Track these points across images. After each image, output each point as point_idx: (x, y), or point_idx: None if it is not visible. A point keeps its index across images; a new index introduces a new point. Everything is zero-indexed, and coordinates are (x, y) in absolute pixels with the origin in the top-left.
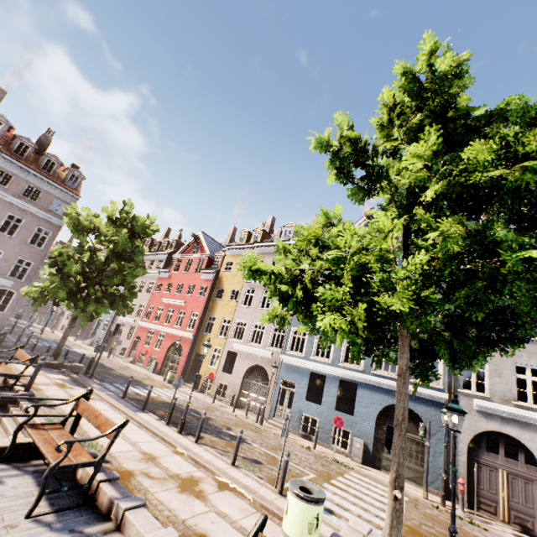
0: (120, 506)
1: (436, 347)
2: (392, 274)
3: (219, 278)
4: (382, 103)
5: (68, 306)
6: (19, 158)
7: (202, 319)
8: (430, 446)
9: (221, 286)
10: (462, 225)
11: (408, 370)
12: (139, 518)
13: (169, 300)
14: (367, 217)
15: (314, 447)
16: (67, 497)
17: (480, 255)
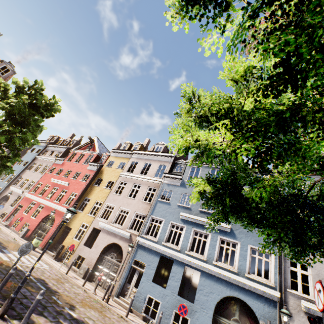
0: None
1: None
2: None
3: (101, 171)
4: None
5: None
6: None
7: (79, 199)
8: None
9: (101, 176)
10: None
11: None
12: None
13: (56, 180)
14: None
15: None
16: None
17: None
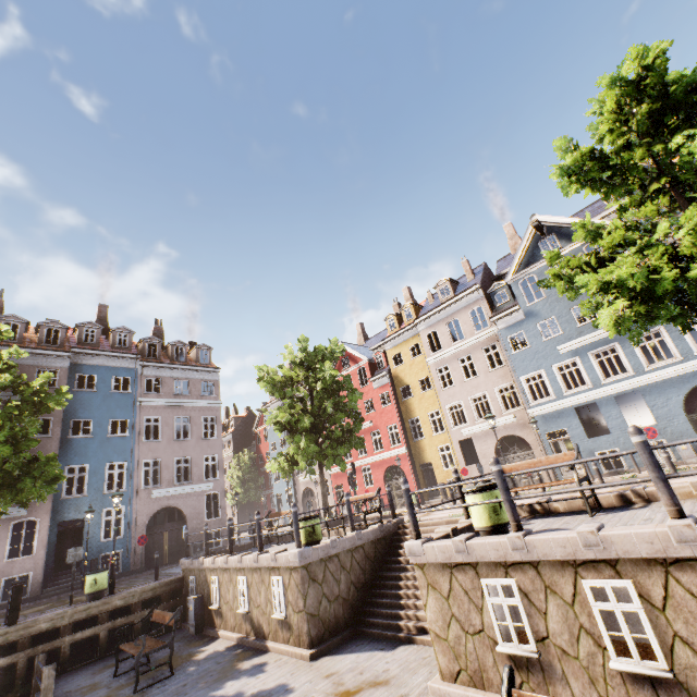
0: (636, 489)
1: None
2: None
3: (395, 378)
4: (606, 113)
5: (318, 460)
6: (154, 360)
7: (404, 427)
8: None
9: (403, 383)
10: None
11: None
12: None
13: None
14: (536, 226)
15: (638, 472)
16: (582, 512)
17: None
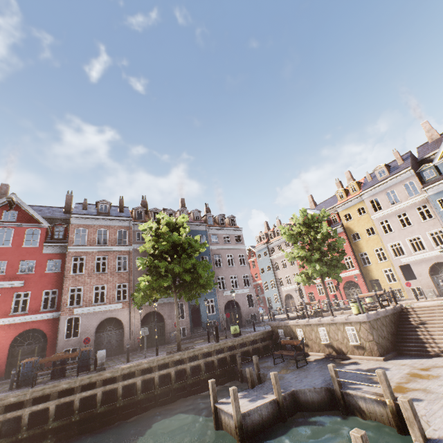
0: None
1: None
2: None
3: (346, 228)
4: None
5: (324, 276)
6: (211, 225)
7: (355, 258)
8: None
9: (353, 232)
10: None
11: None
12: None
13: None
14: None
15: None
16: None
17: None
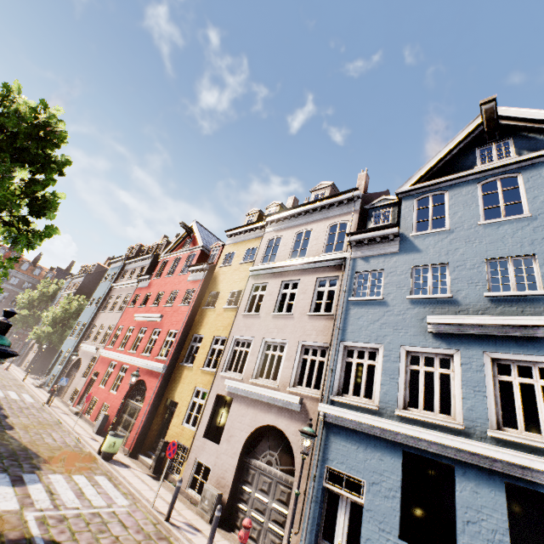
0: None
1: None
2: None
3: (213, 278)
4: None
5: None
6: None
7: (182, 340)
8: None
9: (216, 288)
10: None
11: None
12: None
13: (141, 316)
14: (487, 112)
15: None
16: None
17: None
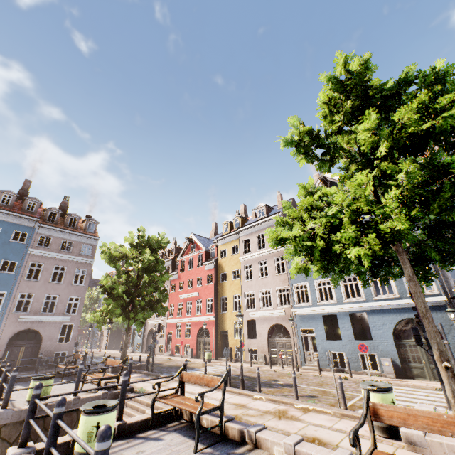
0: (250, 431)
1: (427, 253)
2: (385, 208)
3: (219, 265)
4: (320, 103)
5: (123, 319)
6: (52, 223)
7: (216, 301)
8: (449, 345)
9: (223, 271)
10: (416, 162)
11: (414, 275)
12: (267, 435)
13: (185, 295)
14: (321, 180)
15: (350, 376)
16: (208, 438)
17: (438, 177)
